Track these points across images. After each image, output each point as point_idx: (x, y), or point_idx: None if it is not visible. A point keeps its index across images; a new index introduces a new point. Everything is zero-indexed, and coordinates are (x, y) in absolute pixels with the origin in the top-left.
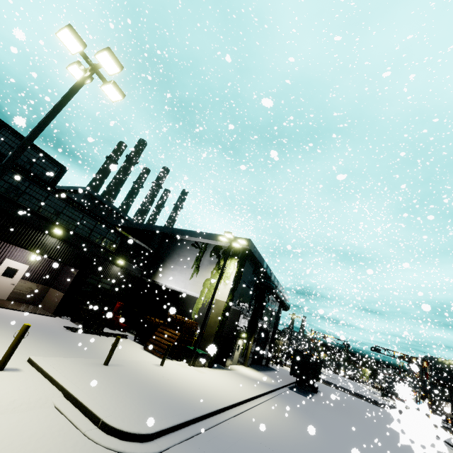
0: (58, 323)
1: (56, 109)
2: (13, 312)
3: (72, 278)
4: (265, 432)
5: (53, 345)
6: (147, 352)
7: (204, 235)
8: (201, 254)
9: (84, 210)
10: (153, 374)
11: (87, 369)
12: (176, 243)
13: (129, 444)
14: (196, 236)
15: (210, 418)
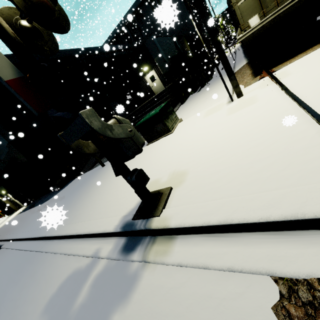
0: None
1: None
2: None
3: None
4: None
5: None
6: None
7: None
8: None
9: None
10: None
11: None
12: None
13: None
14: None
15: None
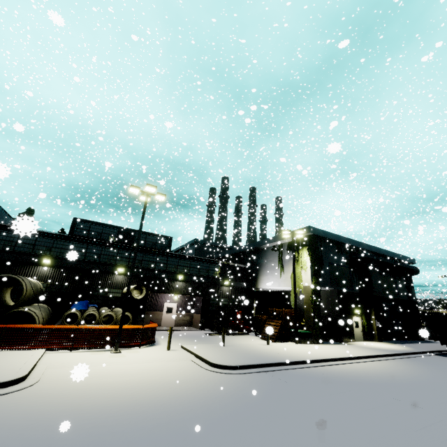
0: (202, 333)
1: (141, 223)
2: (177, 331)
3: (201, 303)
4: (344, 373)
5: (196, 341)
6: (263, 340)
7: (275, 239)
8: (280, 254)
9: (189, 258)
10: (256, 348)
11: (210, 348)
12: (261, 253)
13: (223, 370)
14: (270, 242)
15: (291, 365)
